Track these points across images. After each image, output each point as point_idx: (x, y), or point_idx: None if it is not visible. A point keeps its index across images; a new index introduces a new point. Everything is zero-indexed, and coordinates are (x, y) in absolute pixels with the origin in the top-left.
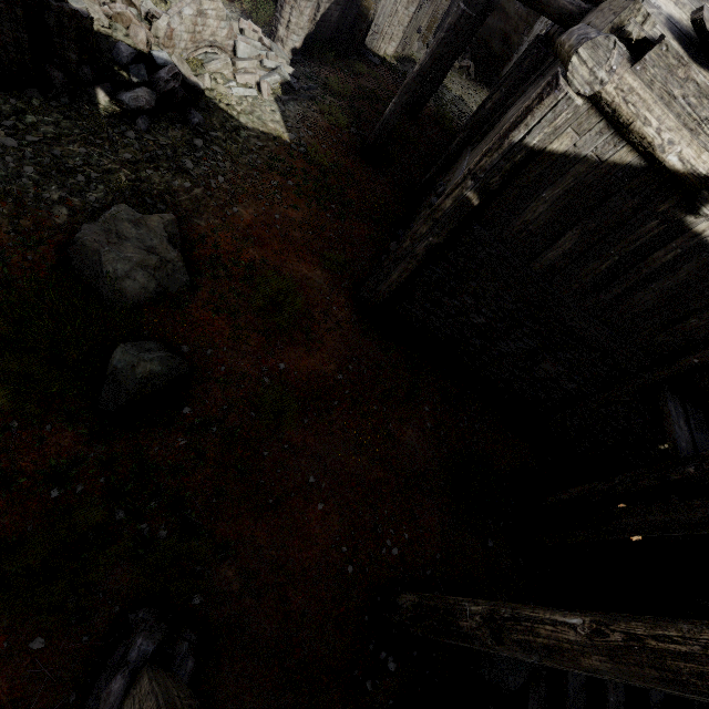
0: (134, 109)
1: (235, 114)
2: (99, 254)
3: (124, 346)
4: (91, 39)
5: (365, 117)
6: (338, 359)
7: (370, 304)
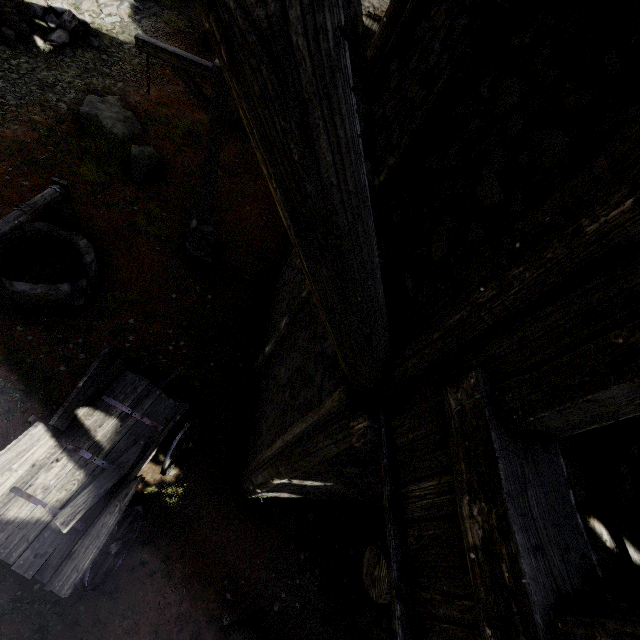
0: (61, 44)
1: (115, 36)
2: (97, 116)
3: (134, 146)
4: (20, 5)
5: (195, 20)
6: (233, 155)
7: (240, 125)
